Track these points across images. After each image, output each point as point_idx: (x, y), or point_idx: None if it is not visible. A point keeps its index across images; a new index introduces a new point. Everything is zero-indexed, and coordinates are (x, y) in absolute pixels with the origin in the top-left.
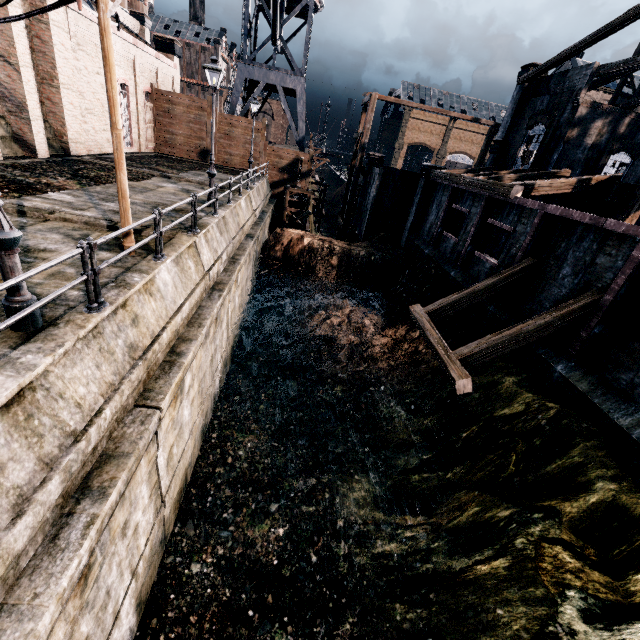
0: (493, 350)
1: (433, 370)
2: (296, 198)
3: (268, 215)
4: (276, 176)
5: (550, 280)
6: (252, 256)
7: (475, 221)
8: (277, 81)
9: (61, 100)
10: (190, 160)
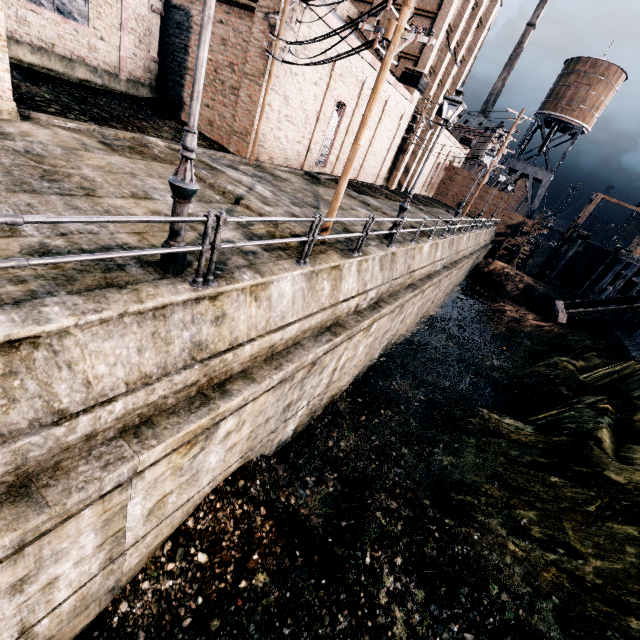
0: (585, 314)
1: (555, 335)
2: (510, 246)
3: (488, 248)
4: (502, 229)
5: (639, 302)
6: (473, 262)
7: (626, 279)
8: (531, 173)
9: (418, 168)
10: (451, 206)
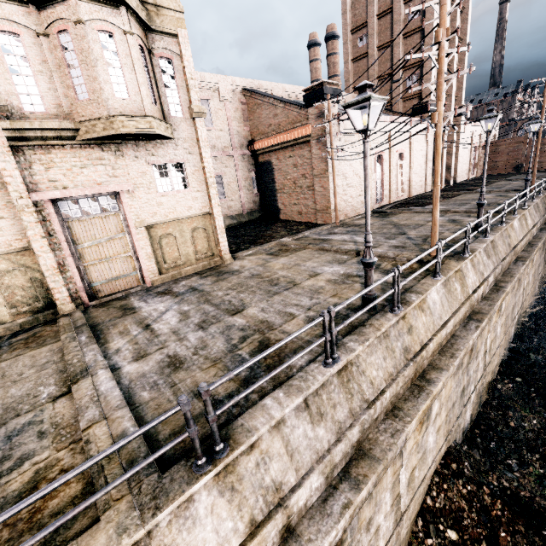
0: None
1: None
2: None
3: None
4: None
5: None
6: None
7: None
8: None
9: (457, 162)
10: (508, 173)
